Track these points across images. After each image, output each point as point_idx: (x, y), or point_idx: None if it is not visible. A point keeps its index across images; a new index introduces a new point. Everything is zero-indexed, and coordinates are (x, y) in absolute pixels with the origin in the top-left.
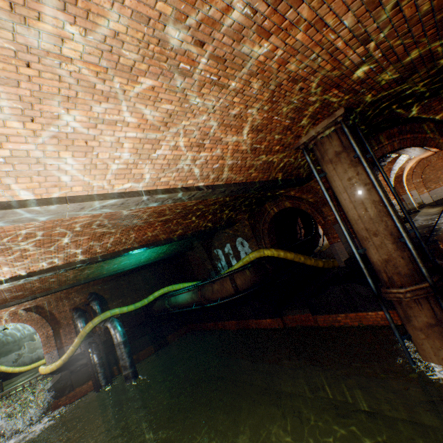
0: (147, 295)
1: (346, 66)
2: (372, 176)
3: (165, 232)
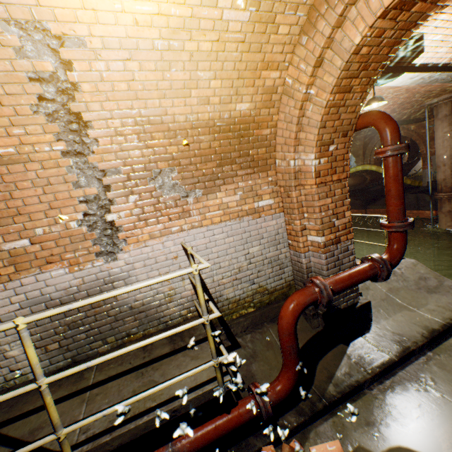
0: None
1: None
2: None
3: None
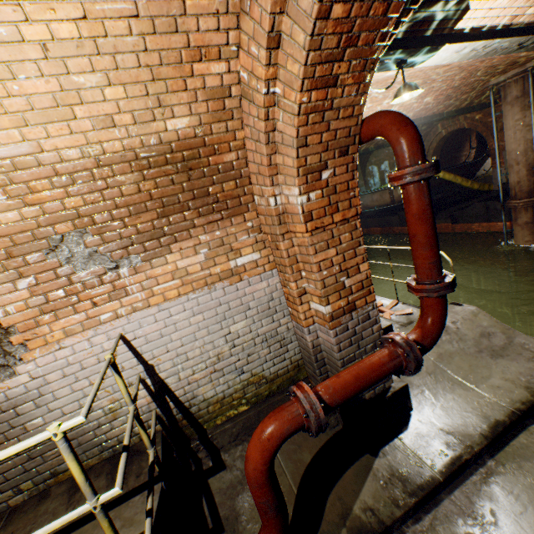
0: None
1: (529, 55)
2: (532, 121)
3: None
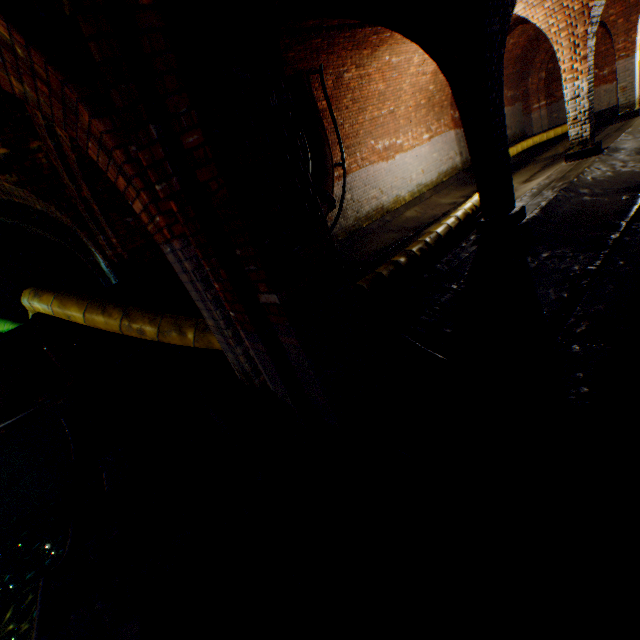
0: None
1: None
2: None
3: None
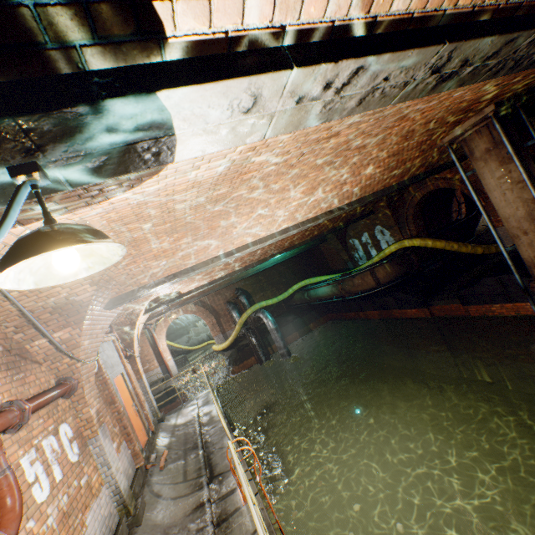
0: (284, 289)
1: (481, 96)
2: (524, 175)
3: (304, 236)
